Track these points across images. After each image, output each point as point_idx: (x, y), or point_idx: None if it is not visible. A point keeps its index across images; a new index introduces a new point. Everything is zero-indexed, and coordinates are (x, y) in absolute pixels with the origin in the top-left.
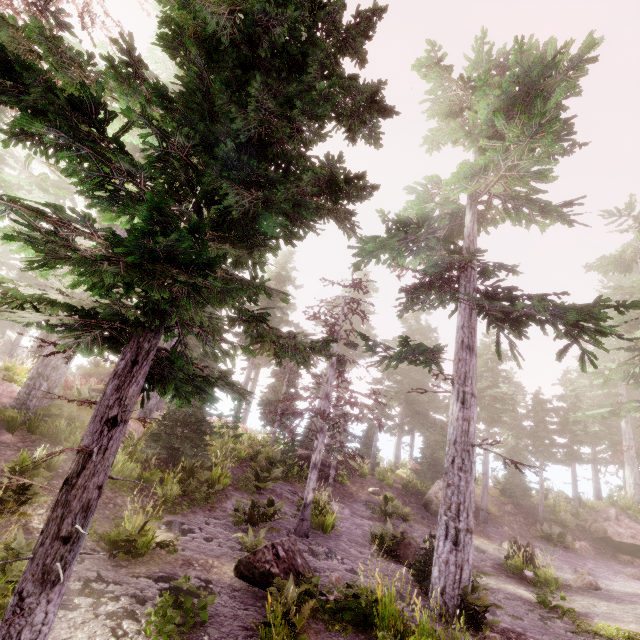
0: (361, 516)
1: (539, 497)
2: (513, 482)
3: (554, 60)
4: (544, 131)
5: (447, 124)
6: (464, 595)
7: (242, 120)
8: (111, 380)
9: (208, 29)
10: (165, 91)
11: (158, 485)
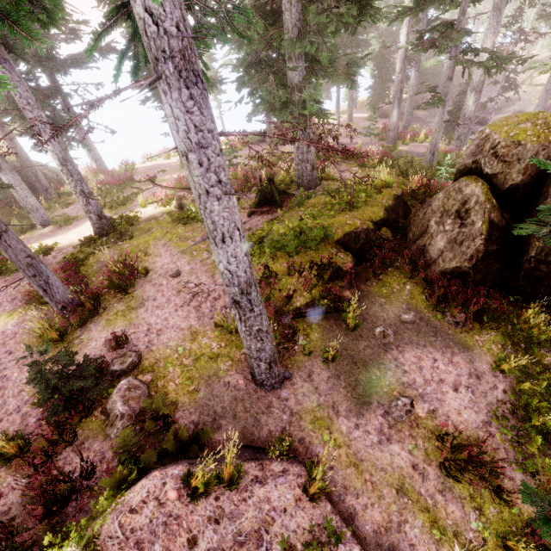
0: None
1: None
2: (435, 77)
3: None
4: None
5: None
6: None
7: None
8: None
9: None
10: None
11: None
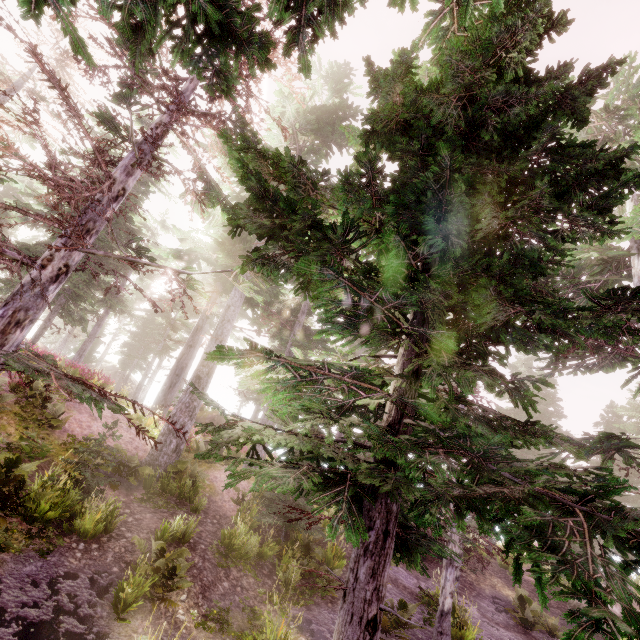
0: (494, 622)
1: None
2: None
3: None
4: None
5: None
6: None
7: (490, 219)
8: (361, 558)
9: (432, 122)
10: (407, 199)
11: (277, 563)
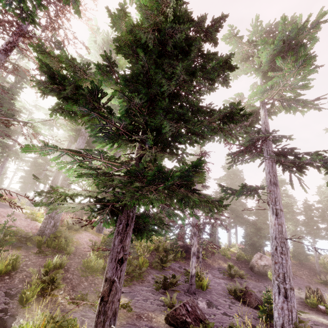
0: (218, 277)
1: (315, 259)
2: (298, 251)
3: (303, 25)
4: (306, 63)
5: (242, 65)
6: (296, 327)
7: (167, 86)
8: (116, 236)
9: (142, 41)
10: (128, 77)
11: None
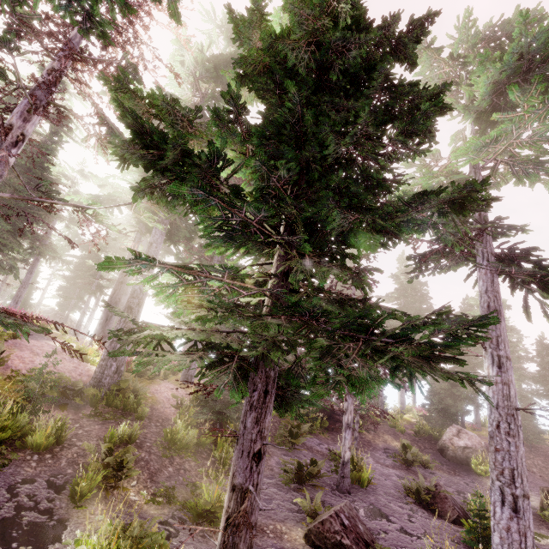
0: (385, 465)
1: None
2: (524, 425)
3: None
4: None
5: None
6: None
7: (334, 146)
8: (248, 412)
9: (288, 64)
10: (267, 131)
11: (213, 448)
